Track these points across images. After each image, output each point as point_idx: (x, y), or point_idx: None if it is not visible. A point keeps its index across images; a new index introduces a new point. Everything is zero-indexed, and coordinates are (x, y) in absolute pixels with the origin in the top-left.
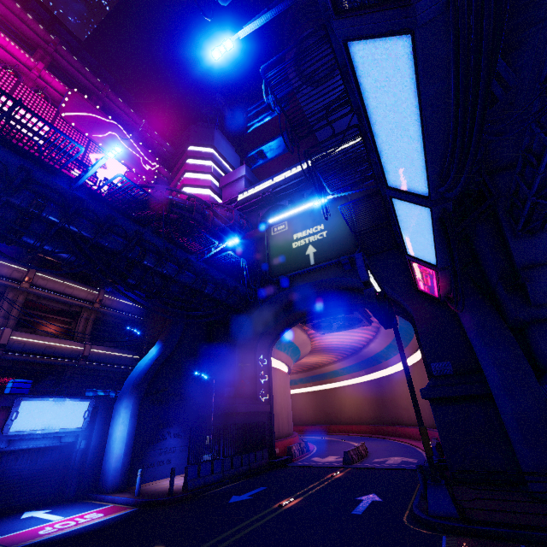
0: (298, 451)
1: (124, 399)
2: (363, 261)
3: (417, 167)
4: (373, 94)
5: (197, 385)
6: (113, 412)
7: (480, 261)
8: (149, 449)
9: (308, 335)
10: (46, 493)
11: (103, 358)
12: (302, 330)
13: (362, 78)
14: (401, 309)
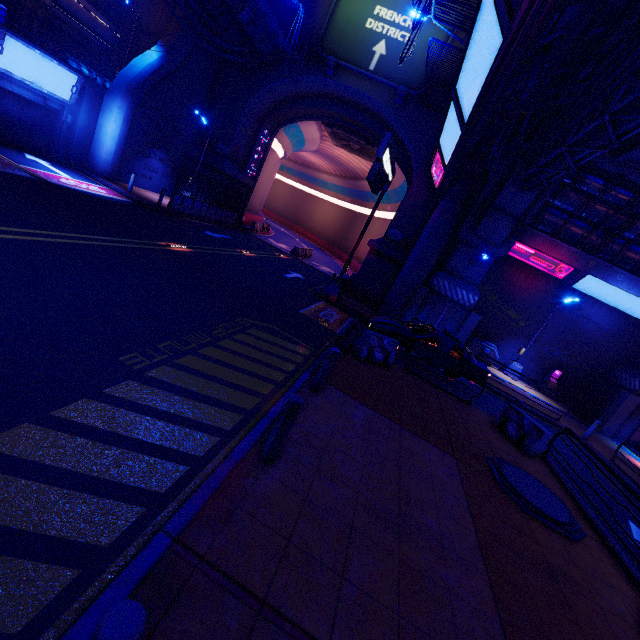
0: (260, 229)
1: (117, 97)
2: (387, 143)
3: (472, 101)
4: (481, 26)
5: (190, 123)
6: (103, 103)
7: (487, 181)
8: (135, 159)
9: (321, 136)
10: (35, 145)
11: (75, 11)
12: (319, 128)
13: (484, 8)
14: (409, 175)
